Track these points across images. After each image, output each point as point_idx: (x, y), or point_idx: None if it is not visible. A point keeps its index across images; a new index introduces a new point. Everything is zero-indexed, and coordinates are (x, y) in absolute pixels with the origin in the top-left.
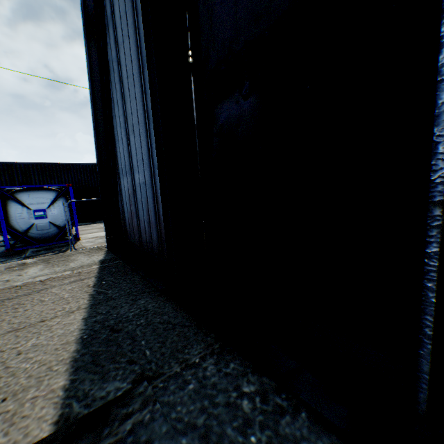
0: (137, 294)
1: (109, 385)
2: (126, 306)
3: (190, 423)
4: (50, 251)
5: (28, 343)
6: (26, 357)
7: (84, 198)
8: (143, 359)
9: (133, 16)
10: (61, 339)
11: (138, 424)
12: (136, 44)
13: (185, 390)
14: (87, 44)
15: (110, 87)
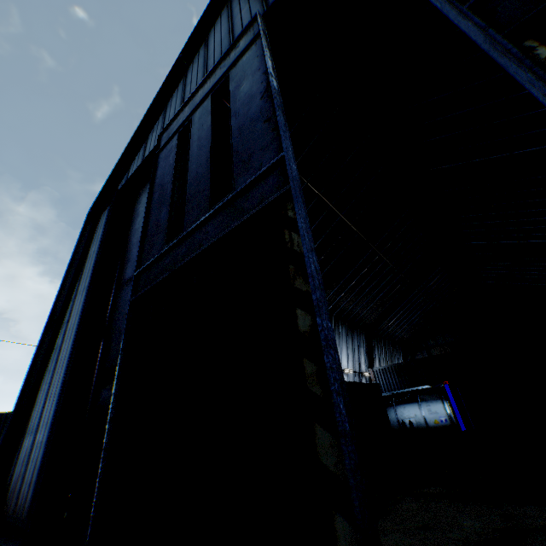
0: None
1: None
2: None
3: None
4: None
5: None
6: None
7: None
8: None
9: (76, 331)
10: None
11: None
12: (72, 346)
13: None
14: (46, 331)
15: (50, 360)
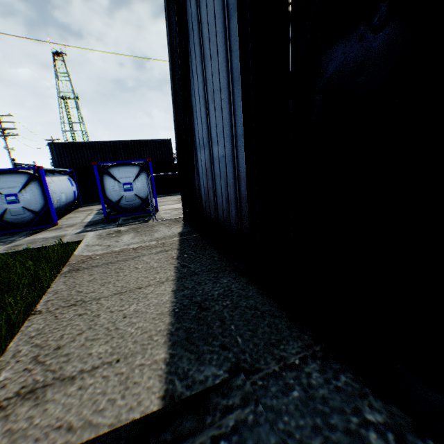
0: (218, 272)
1: (206, 369)
2: (209, 283)
3: (303, 443)
4: (136, 220)
5: (129, 308)
6: (130, 322)
7: (160, 172)
8: (235, 346)
9: None
10: (156, 309)
11: (241, 423)
12: None
13: (289, 397)
14: (167, 7)
15: (189, 52)
